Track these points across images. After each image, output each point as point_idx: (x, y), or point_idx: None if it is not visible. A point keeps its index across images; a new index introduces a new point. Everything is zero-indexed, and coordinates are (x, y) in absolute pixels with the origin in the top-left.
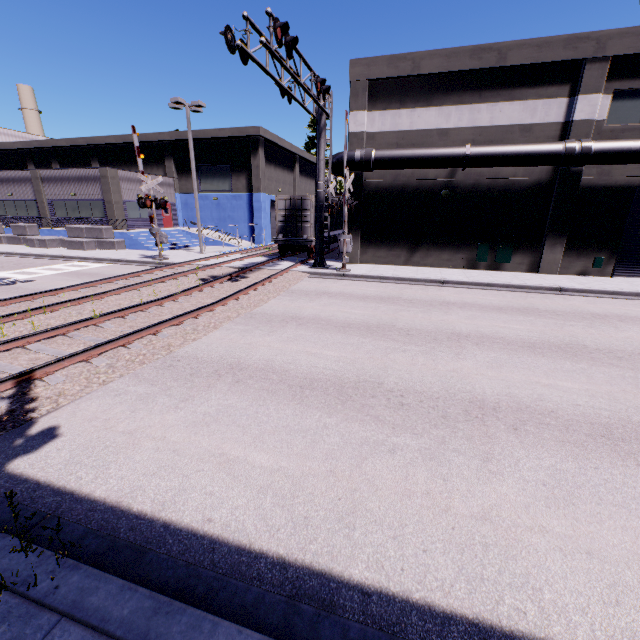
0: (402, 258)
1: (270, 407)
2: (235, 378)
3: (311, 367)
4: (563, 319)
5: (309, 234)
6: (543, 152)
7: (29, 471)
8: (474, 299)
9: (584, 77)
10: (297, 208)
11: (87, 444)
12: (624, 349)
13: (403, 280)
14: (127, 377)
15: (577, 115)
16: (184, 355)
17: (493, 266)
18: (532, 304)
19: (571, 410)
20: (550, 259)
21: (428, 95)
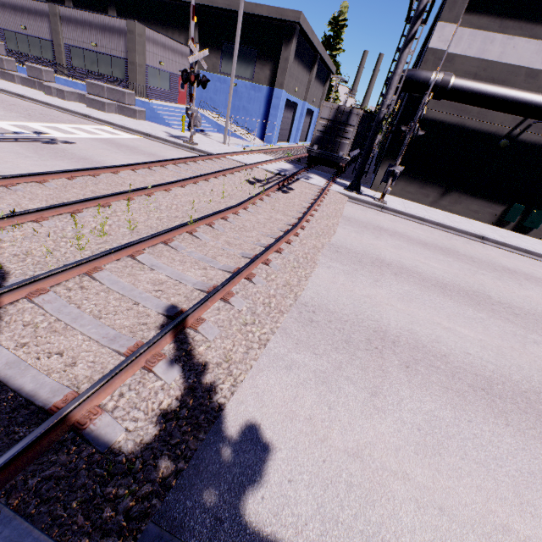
0: (430, 198)
1: (482, 427)
2: (400, 359)
3: (465, 354)
4: None
5: (345, 152)
6: None
7: (282, 533)
8: (528, 269)
9: None
10: (341, 121)
11: (319, 474)
12: None
13: (442, 226)
14: (277, 333)
15: None
16: (313, 303)
17: (518, 228)
18: None
19: None
20: None
21: (536, 23)
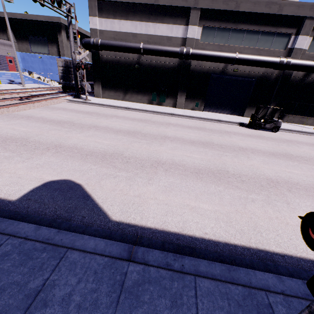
0: (121, 97)
1: None
2: None
3: (5, 133)
4: (152, 124)
5: None
6: (172, 51)
7: None
8: (130, 115)
9: (190, 16)
10: (68, 66)
11: None
12: (153, 134)
13: (111, 106)
14: None
15: (188, 35)
16: None
17: (159, 103)
18: (151, 118)
19: (90, 148)
20: (180, 102)
21: (126, 14)
